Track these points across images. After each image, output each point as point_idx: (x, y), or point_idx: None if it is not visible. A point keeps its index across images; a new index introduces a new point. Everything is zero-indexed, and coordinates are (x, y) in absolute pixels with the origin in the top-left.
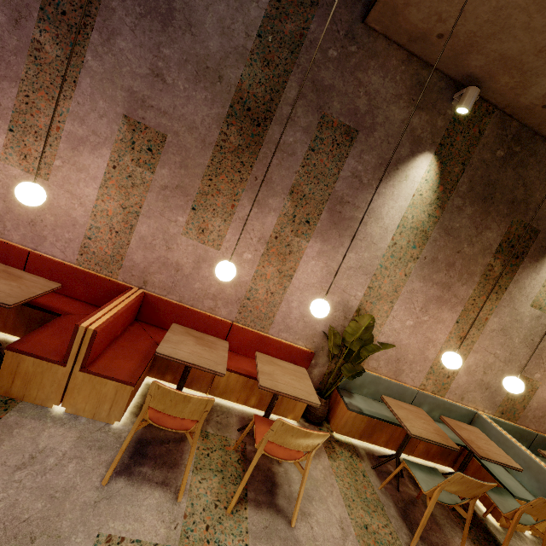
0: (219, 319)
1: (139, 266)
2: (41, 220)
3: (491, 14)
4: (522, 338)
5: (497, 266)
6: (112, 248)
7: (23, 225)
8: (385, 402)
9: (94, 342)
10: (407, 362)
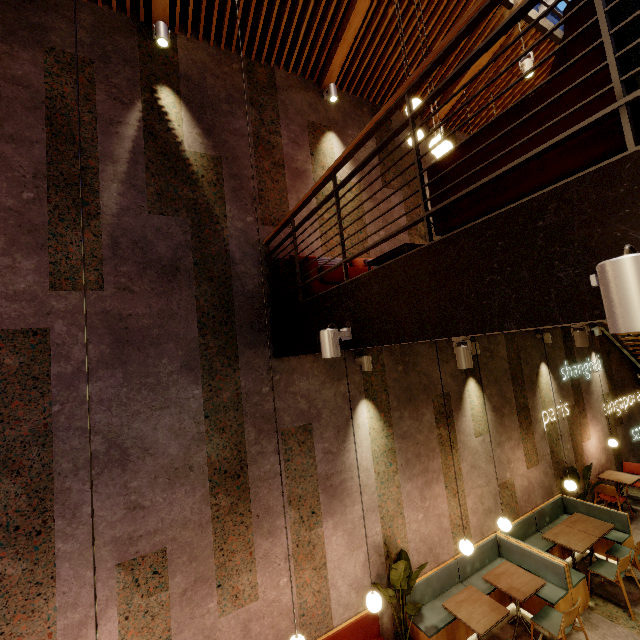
0: None
1: None
2: None
3: None
4: (485, 461)
5: (443, 431)
6: None
7: None
8: (448, 610)
9: None
10: (437, 544)
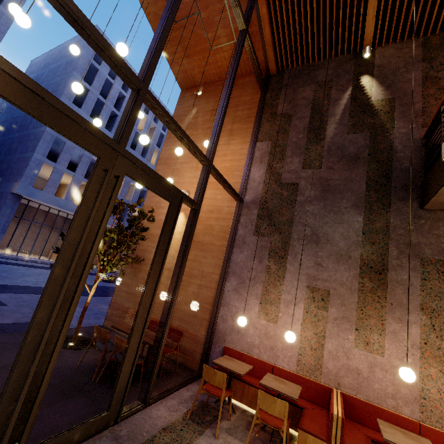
0: (406, 417)
1: (332, 372)
2: (275, 346)
3: None
4: None
5: None
6: (313, 360)
7: (268, 350)
8: None
9: (343, 427)
10: None
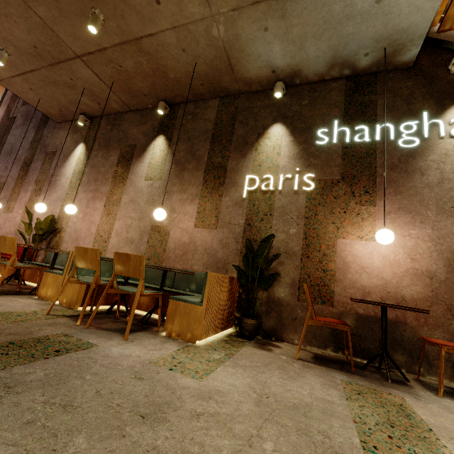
0: None
1: None
2: None
3: (48, 98)
4: (146, 201)
5: (120, 169)
6: None
7: None
8: None
9: None
10: (82, 239)
